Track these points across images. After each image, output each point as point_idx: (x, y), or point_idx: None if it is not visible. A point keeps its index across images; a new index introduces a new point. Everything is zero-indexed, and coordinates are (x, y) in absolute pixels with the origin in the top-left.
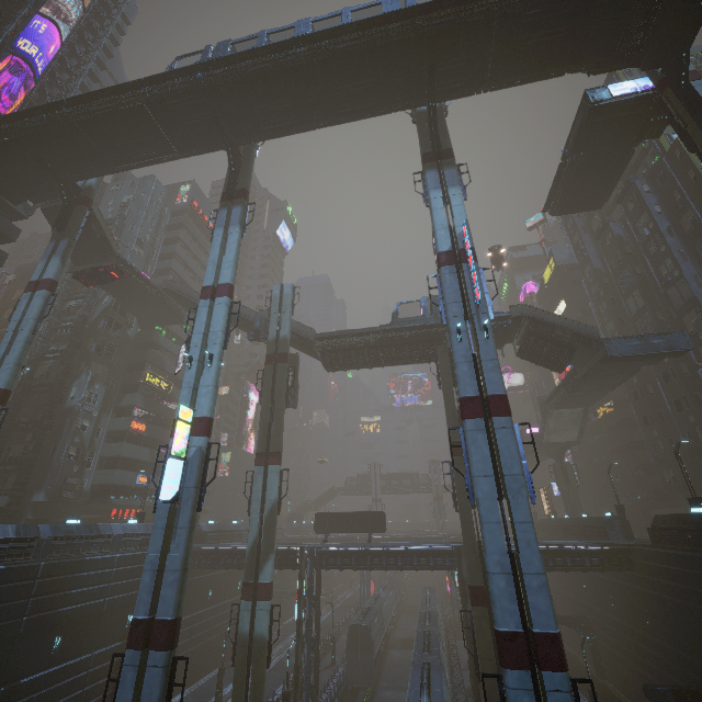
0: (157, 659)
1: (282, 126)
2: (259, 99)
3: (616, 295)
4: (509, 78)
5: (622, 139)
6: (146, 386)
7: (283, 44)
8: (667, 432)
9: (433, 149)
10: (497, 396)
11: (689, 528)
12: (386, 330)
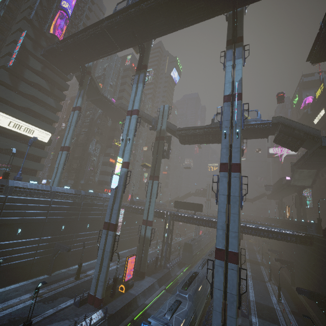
0: (111, 233)
1: (161, 32)
2: (150, 20)
3: None
4: None
5: None
6: (114, 146)
7: None
8: None
9: (232, 38)
10: (235, 164)
11: None
12: (207, 128)
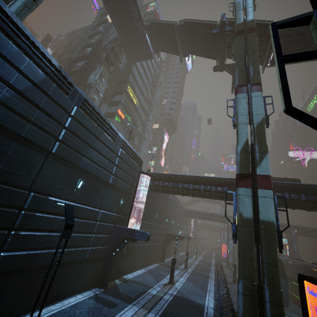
0: None
1: None
2: None
3: None
4: None
5: None
6: (126, 95)
7: None
8: None
9: None
10: None
11: None
12: None
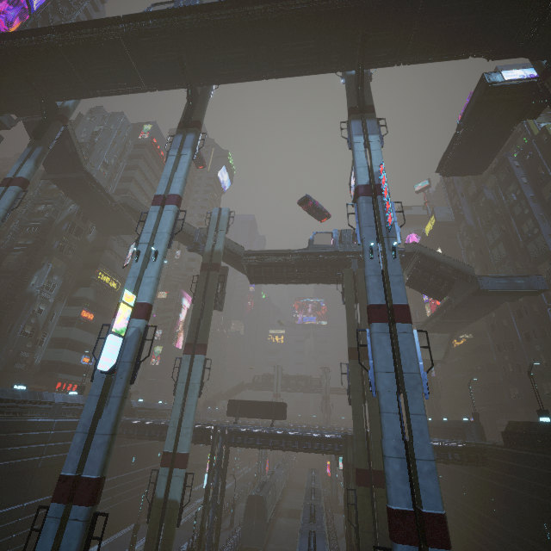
0: (79, 513)
1: (235, 73)
2: (219, 46)
3: (484, 247)
4: (425, 54)
5: (506, 118)
6: (97, 283)
7: (244, 0)
8: (516, 358)
9: (359, 104)
10: (401, 306)
11: (539, 433)
12: (303, 253)
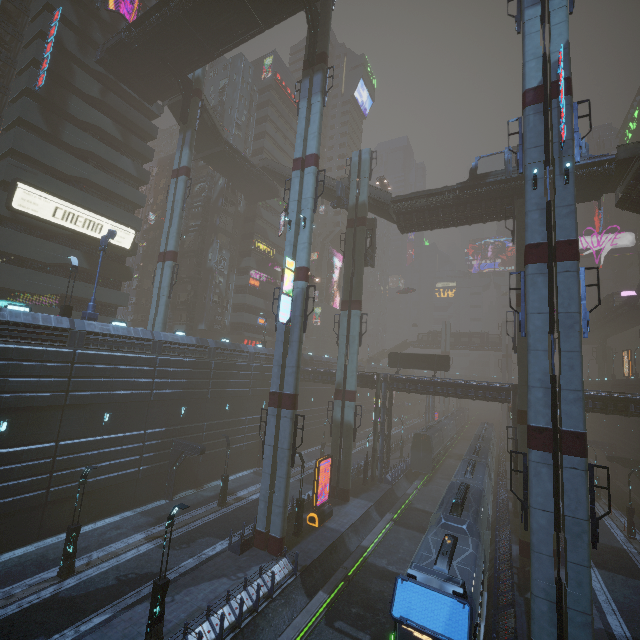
0: (286, 414)
1: None
2: None
3: None
4: None
5: None
6: (256, 252)
7: None
8: None
9: None
10: (566, 242)
11: None
12: (462, 188)
